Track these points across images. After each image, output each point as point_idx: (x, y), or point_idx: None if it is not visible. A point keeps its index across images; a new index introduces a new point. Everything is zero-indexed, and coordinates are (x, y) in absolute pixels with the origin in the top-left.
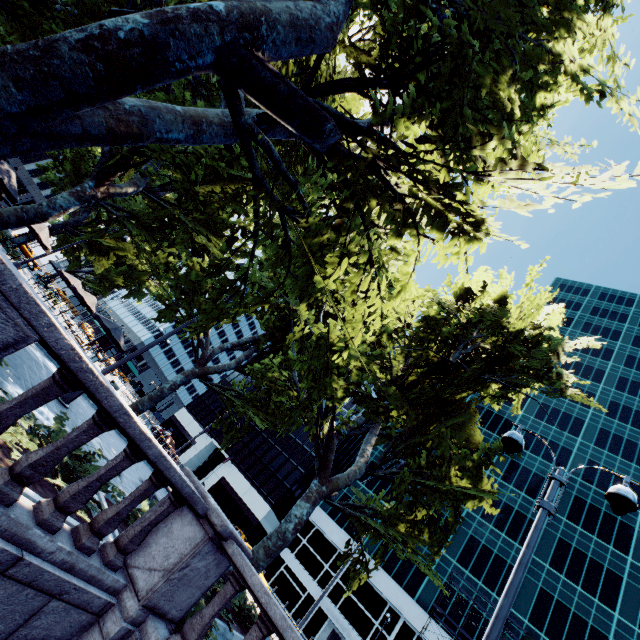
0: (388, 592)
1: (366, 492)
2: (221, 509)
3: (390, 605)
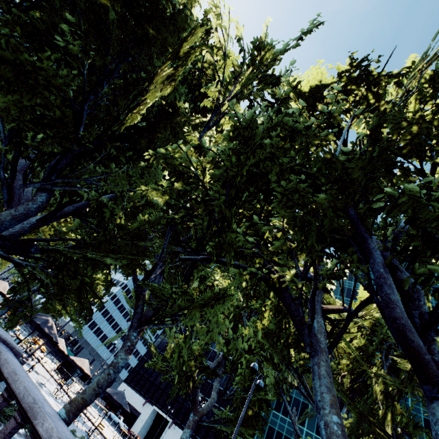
0: None
1: (284, 420)
2: None
3: None
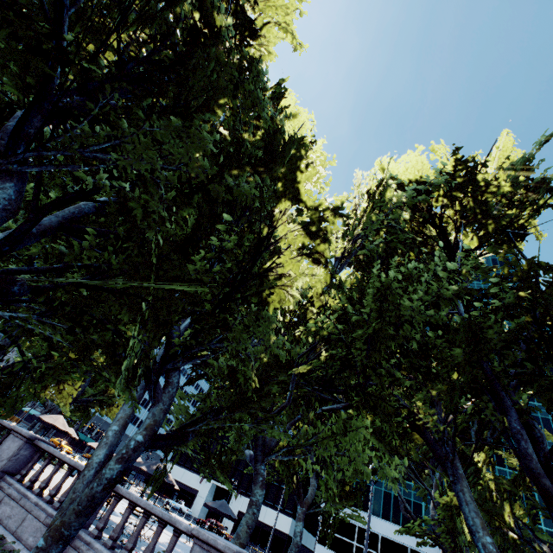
0: (405, 539)
1: None
2: (252, 541)
3: (410, 548)
